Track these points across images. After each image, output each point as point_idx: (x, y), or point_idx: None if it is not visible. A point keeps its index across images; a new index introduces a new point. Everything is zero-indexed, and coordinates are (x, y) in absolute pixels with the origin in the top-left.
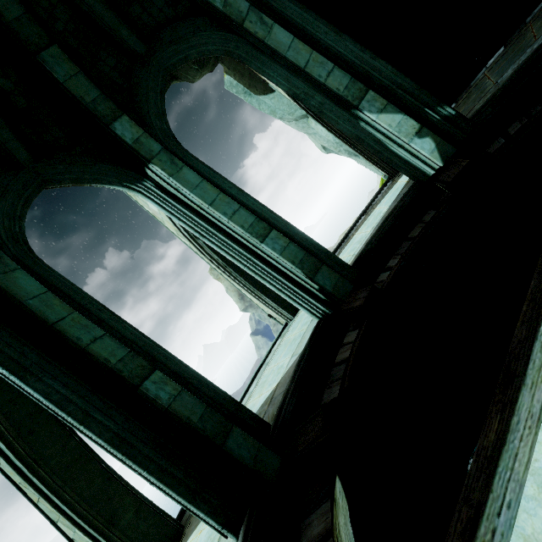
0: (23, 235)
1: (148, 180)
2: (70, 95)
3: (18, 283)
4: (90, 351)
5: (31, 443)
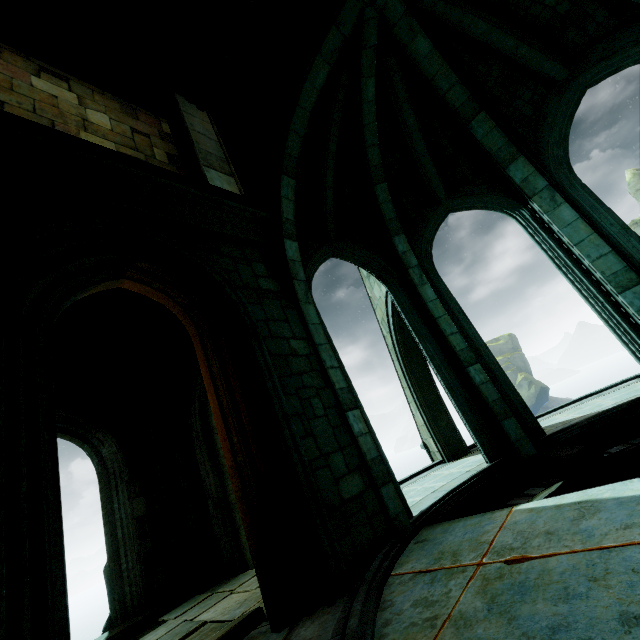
0: (431, 253)
1: (525, 210)
2: (482, 147)
3: (425, 291)
4: (448, 339)
5: (410, 362)
